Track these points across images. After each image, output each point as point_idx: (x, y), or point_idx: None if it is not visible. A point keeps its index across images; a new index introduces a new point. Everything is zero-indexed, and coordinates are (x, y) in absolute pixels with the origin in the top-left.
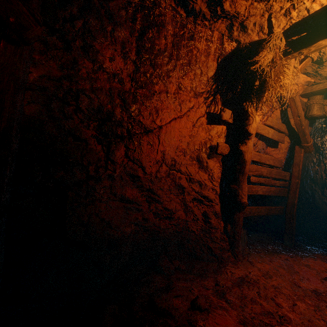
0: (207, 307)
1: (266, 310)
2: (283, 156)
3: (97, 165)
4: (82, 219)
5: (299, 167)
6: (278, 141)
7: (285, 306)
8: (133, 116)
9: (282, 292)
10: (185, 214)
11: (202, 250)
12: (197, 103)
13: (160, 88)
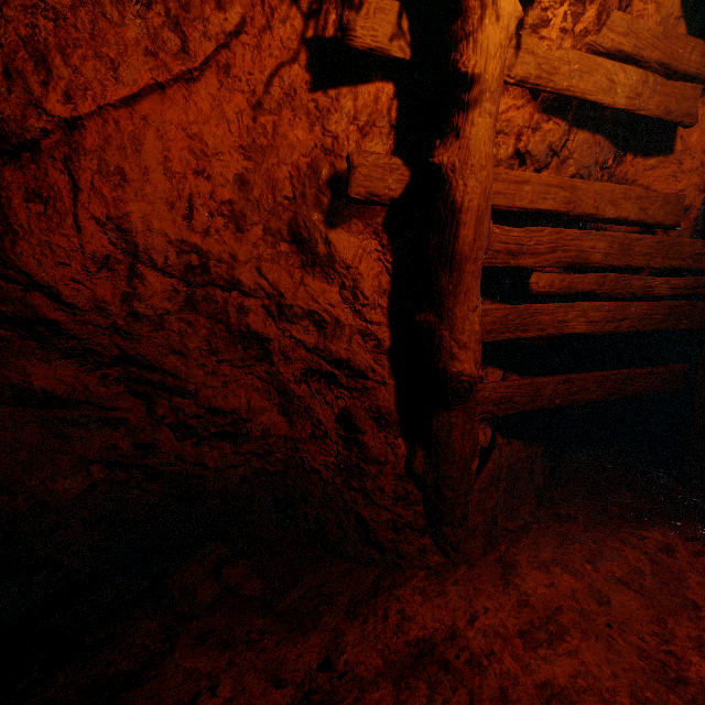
0: None
1: None
2: (696, 181)
3: None
4: None
5: None
6: (666, 118)
7: None
8: None
9: None
10: (286, 422)
11: (342, 527)
12: (260, 6)
13: None
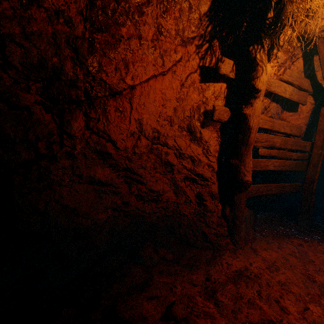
0: (187, 315)
1: (267, 318)
2: (303, 121)
3: (48, 140)
4: (36, 208)
5: None
6: (298, 102)
7: (293, 311)
8: (91, 73)
9: (291, 290)
10: (175, 196)
11: (195, 236)
12: (187, 54)
13: (128, 32)
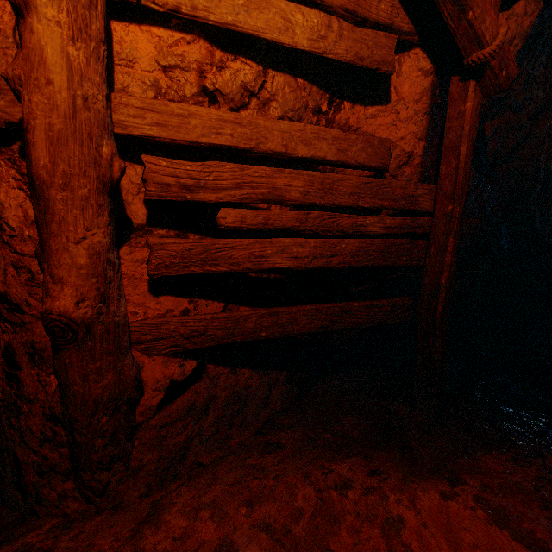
0: None
1: None
2: (413, 129)
3: None
4: None
5: (458, 156)
6: (360, 63)
7: None
8: None
9: None
10: None
11: (4, 467)
12: None
13: None
